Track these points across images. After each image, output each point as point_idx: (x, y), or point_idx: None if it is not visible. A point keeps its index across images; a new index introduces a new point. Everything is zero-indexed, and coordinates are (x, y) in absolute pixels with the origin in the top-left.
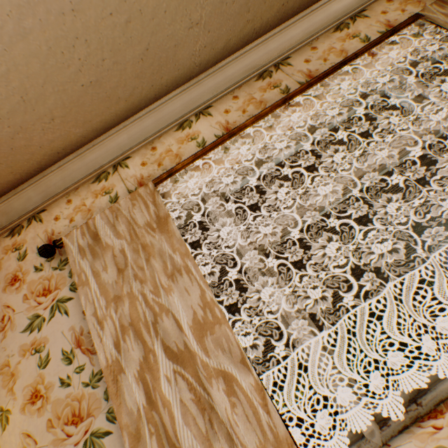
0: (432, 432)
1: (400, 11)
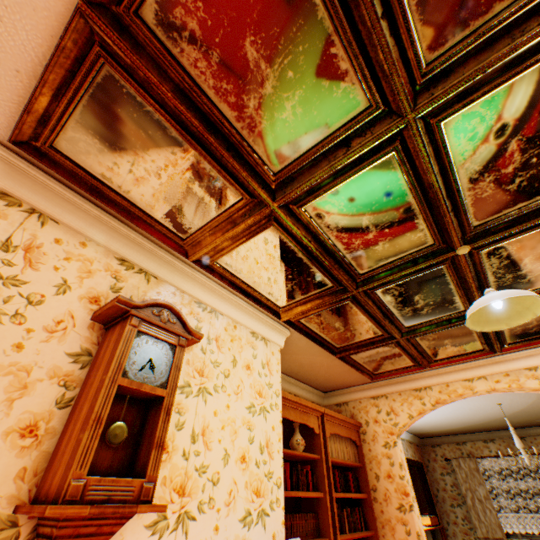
0: (530, 539)
1: None
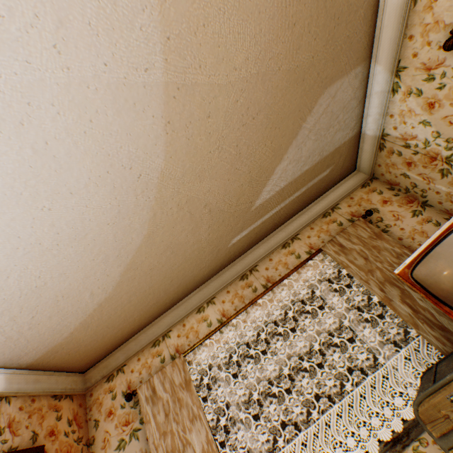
0: None
1: (317, 236)
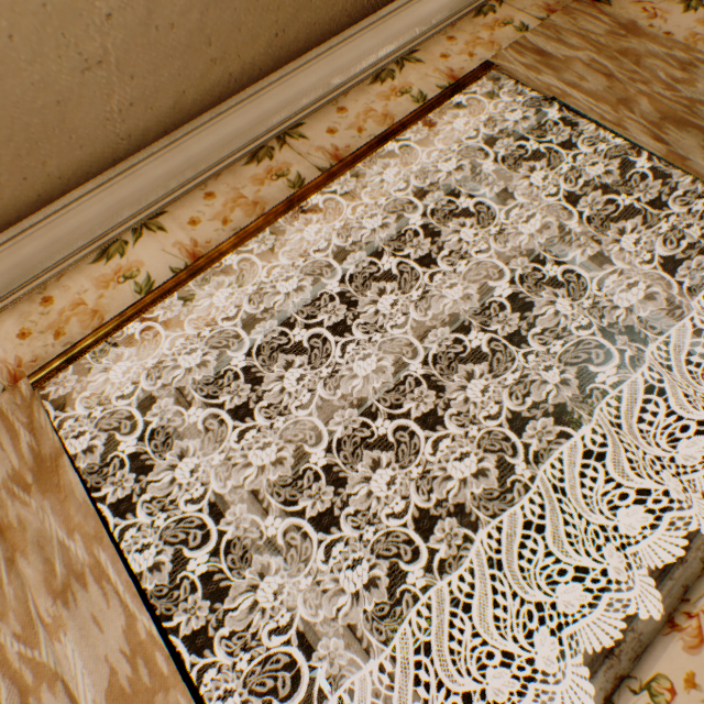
0: None
1: (467, 55)
